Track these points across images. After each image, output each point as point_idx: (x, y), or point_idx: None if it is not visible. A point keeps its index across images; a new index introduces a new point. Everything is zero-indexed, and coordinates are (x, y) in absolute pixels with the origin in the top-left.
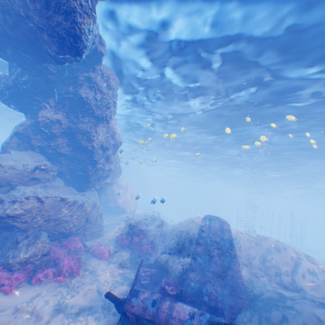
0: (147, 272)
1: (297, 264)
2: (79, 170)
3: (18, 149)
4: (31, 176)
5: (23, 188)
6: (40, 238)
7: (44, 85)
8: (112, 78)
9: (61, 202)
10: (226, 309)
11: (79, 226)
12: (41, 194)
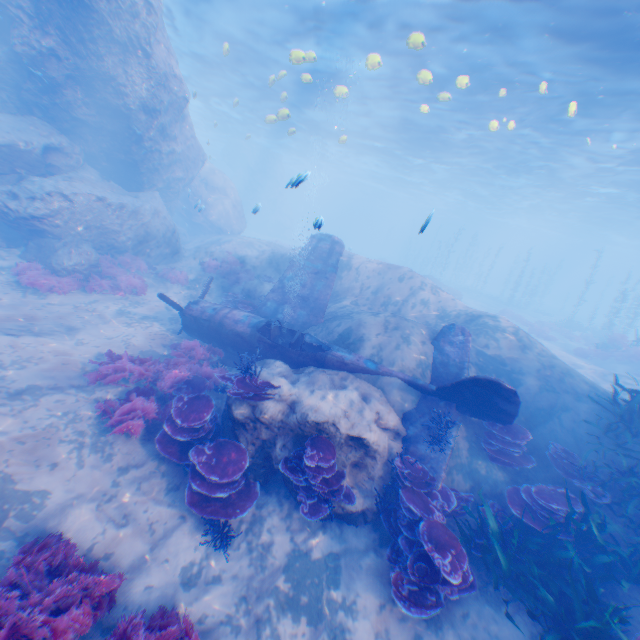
0: (227, 296)
1: (415, 296)
2: (120, 153)
3: (5, 110)
4: (44, 162)
5: (37, 180)
6: (84, 247)
7: None
8: None
9: (99, 204)
10: (296, 322)
11: (137, 241)
12: (67, 190)
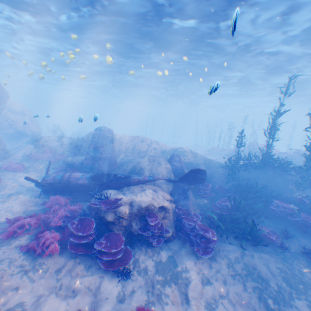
0: (58, 169)
1: (150, 147)
2: None
3: None
4: None
5: None
6: None
7: None
8: None
9: None
10: (105, 171)
11: None
12: None
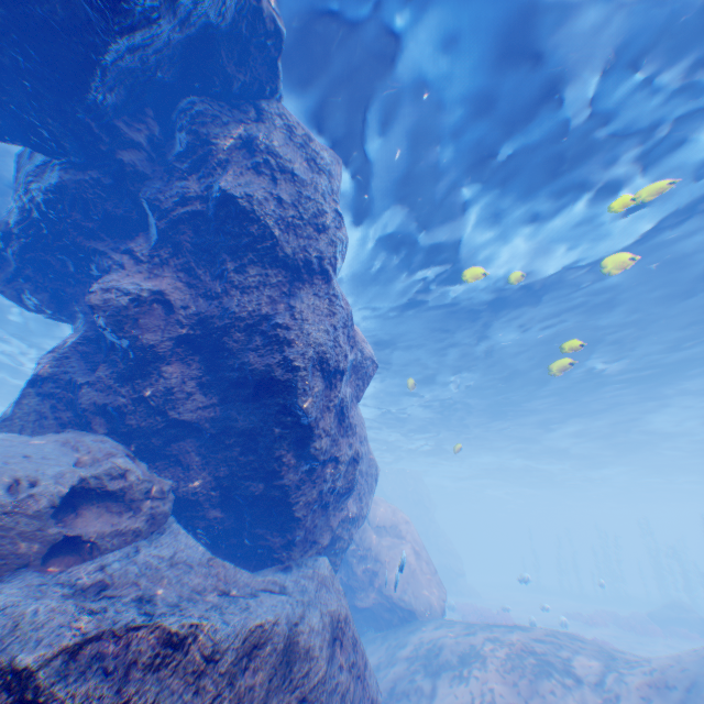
0: None
1: None
2: (252, 477)
3: (36, 434)
4: (49, 535)
5: None
6: None
7: (111, 195)
8: (317, 142)
9: (164, 670)
10: None
11: None
12: (44, 639)
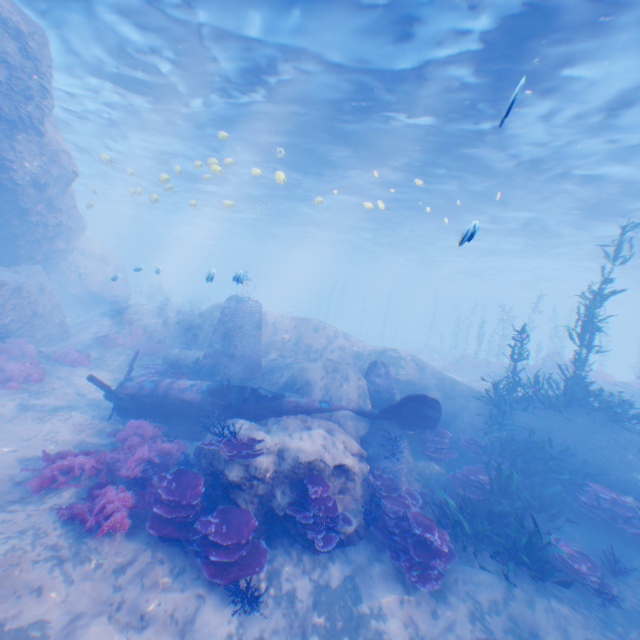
0: (149, 369)
1: (331, 342)
2: None
3: None
4: None
5: None
6: None
7: None
8: (30, 34)
9: None
10: (237, 382)
11: (22, 322)
12: None
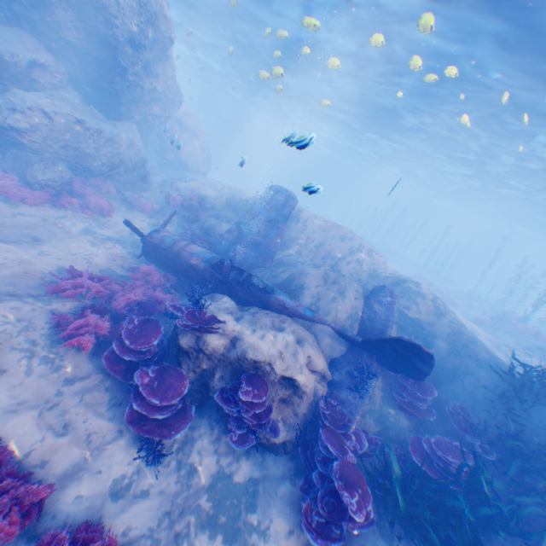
0: (187, 230)
1: (352, 255)
2: (103, 82)
3: None
4: (29, 77)
5: (20, 93)
6: (58, 165)
7: None
8: None
9: (78, 127)
10: (245, 263)
11: (110, 167)
12: (48, 108)
